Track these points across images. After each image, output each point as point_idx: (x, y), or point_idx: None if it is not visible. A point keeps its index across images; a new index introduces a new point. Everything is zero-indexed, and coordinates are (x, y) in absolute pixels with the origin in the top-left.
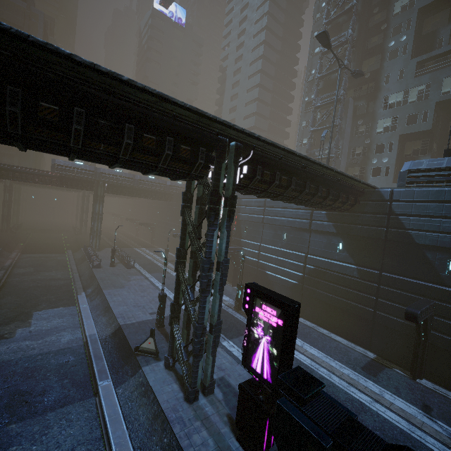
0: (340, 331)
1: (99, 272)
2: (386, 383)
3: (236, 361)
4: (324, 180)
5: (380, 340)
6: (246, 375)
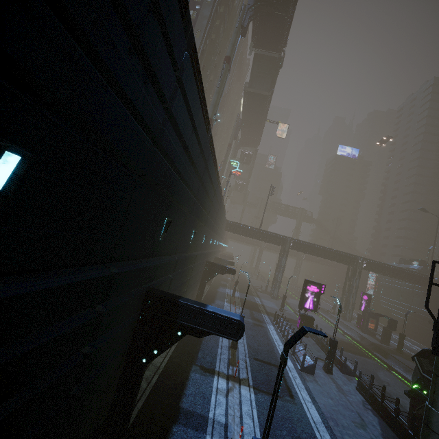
0: (423, 342)
1: None
2: None
3: None
4: (401, 271)
5: None
6: None
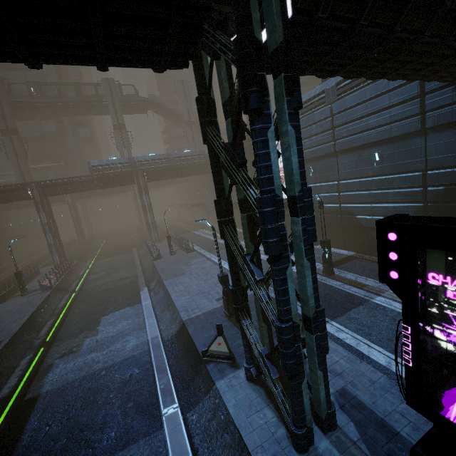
0: None
1: (159, 263)
2: None
3: (355, 355)
4: None
5: None
6: (384, 382)
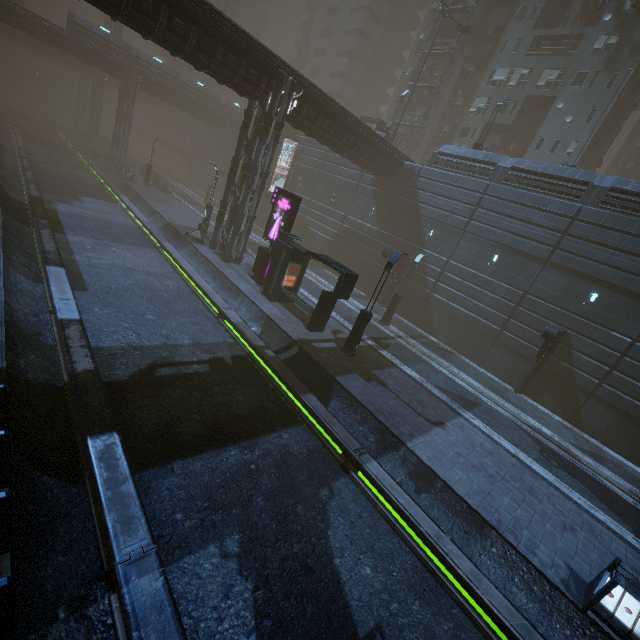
0: None
1: (133, 185)
2: (360, 301)
3: None
4: (363, 137)
5: (374, 286)
6: None
